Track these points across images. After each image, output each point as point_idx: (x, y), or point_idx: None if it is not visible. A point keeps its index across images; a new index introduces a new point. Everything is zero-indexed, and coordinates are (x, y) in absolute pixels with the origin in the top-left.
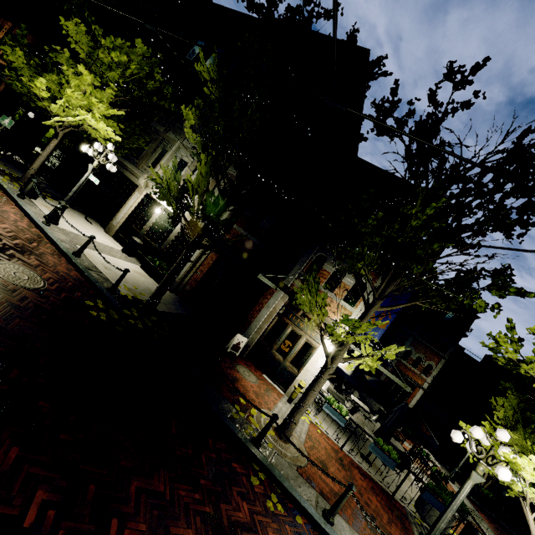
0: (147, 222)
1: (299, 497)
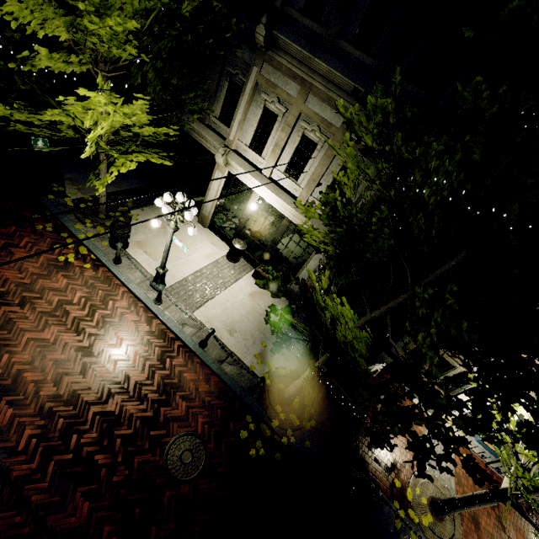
0: (242, 215)
1: None
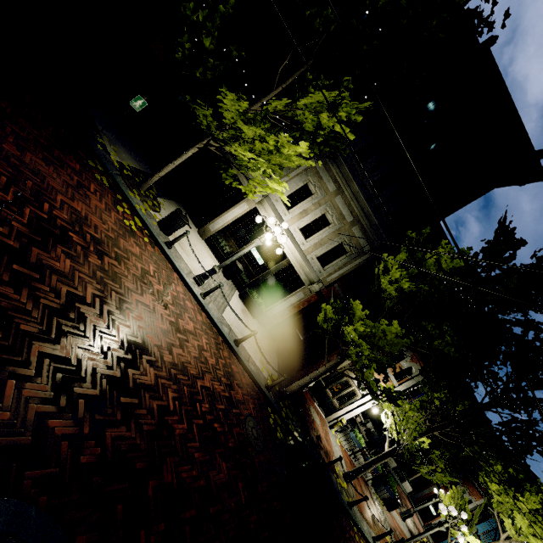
0: (249, 243)
1: (367, 536)
